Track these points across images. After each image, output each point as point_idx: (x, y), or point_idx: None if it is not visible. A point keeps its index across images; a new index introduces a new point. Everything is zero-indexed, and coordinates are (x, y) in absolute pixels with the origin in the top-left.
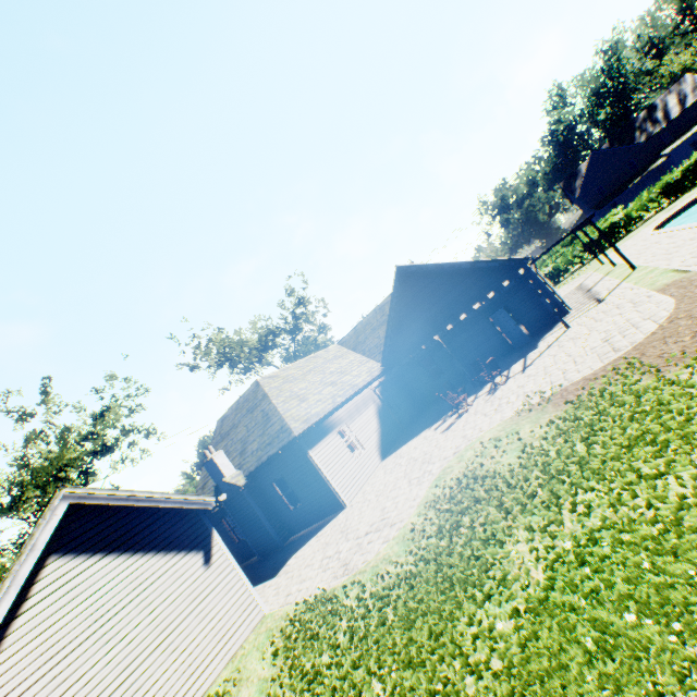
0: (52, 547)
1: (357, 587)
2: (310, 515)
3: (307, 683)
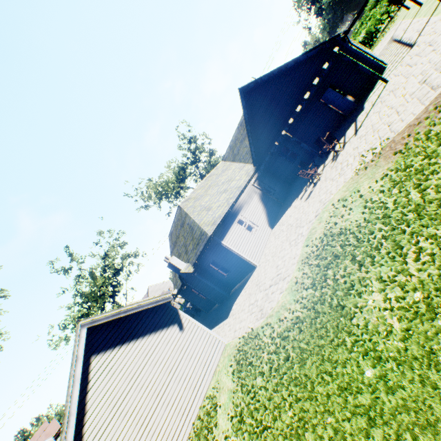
0: (90, 352)
1: (269, 328)
2: (238, 276)
3: (250, 399)
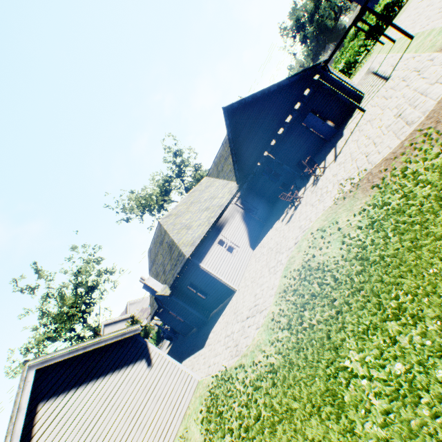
0: (38, 398)
1: (243, 371)
2: (217, 300)
3: None
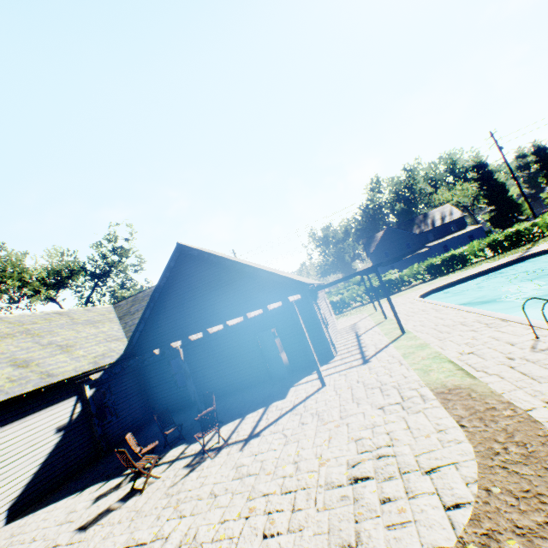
0: None
1: None
2: None
3: None
